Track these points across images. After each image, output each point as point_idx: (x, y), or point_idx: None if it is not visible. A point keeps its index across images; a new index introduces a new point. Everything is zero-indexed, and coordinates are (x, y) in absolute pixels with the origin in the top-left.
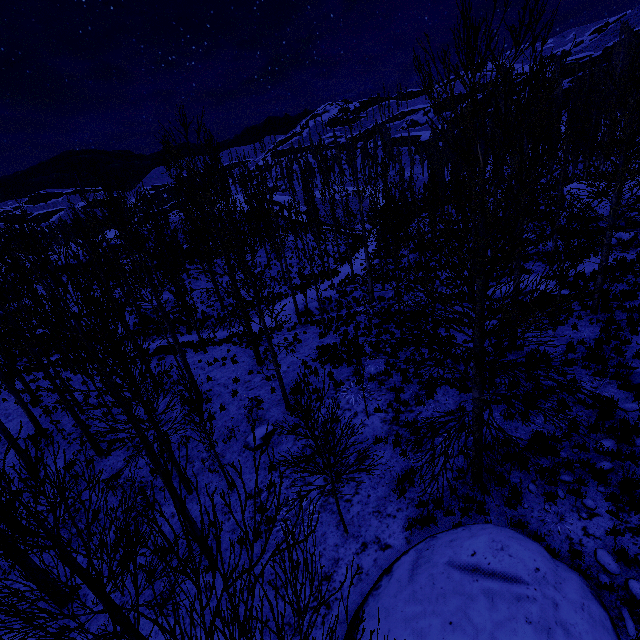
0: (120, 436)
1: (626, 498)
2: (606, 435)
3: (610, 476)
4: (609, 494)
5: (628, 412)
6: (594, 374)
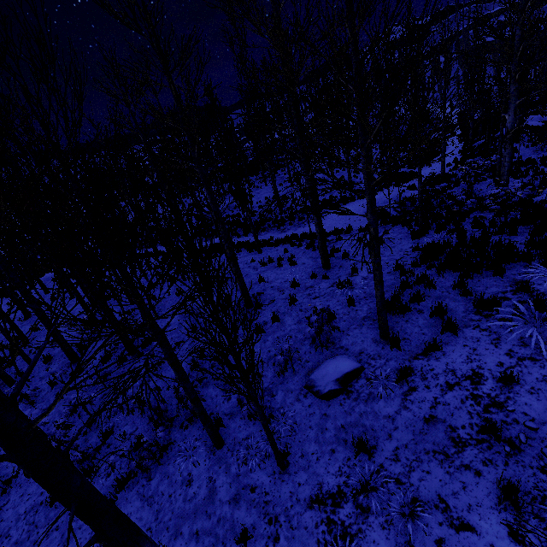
0: None
1: None
2: None
3: None
4: None
5: None
6: None
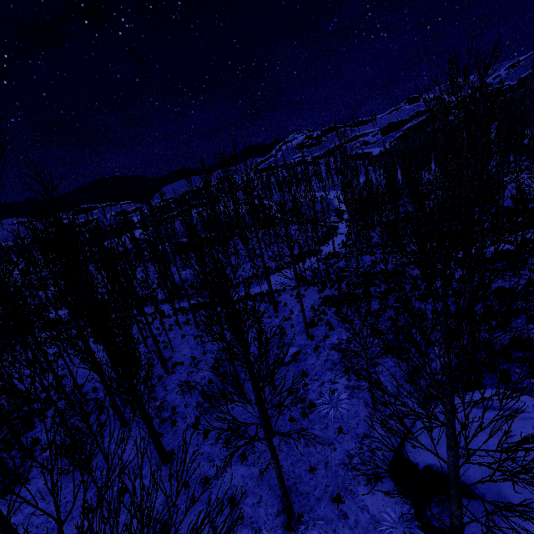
0: (179, 361)
1: None
2: None
3: None
4: None
5: None
6: None
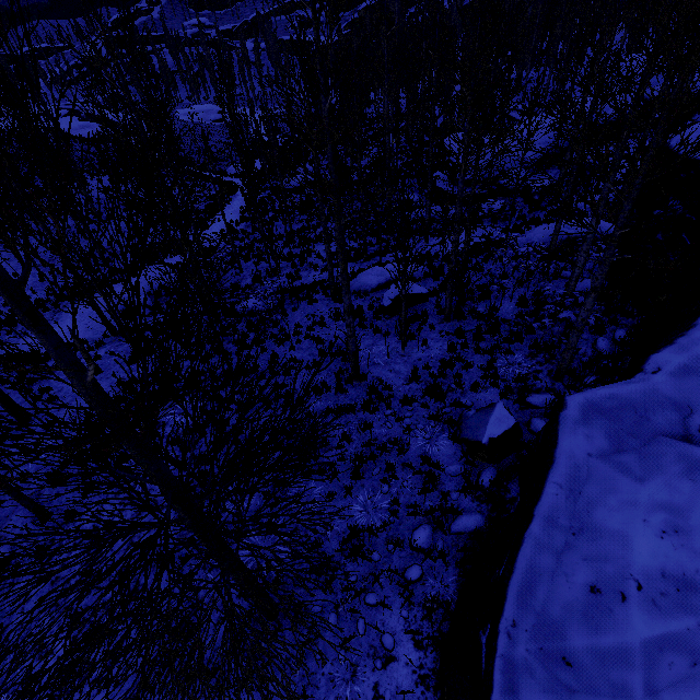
0: None
1: (427, 625)
2: (425, 517)
3: (418, 587)
4: (408, 630)
5: (452, 477)
6: (430, 418)
